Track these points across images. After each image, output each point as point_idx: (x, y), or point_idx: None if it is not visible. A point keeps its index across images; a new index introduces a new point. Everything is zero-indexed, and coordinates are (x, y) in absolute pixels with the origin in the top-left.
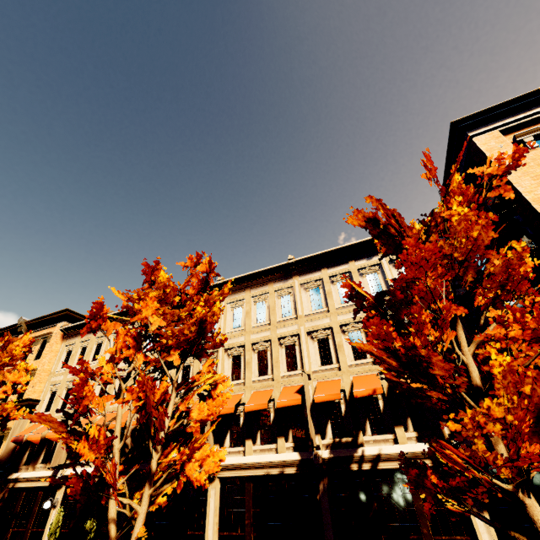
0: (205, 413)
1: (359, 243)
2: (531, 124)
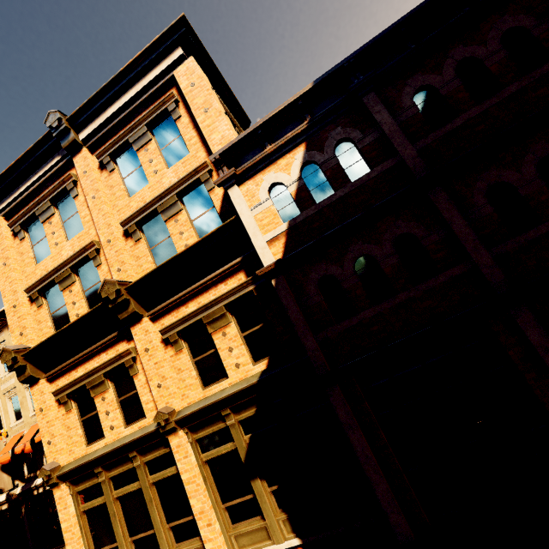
0: None
1: None
2: (26, 204)
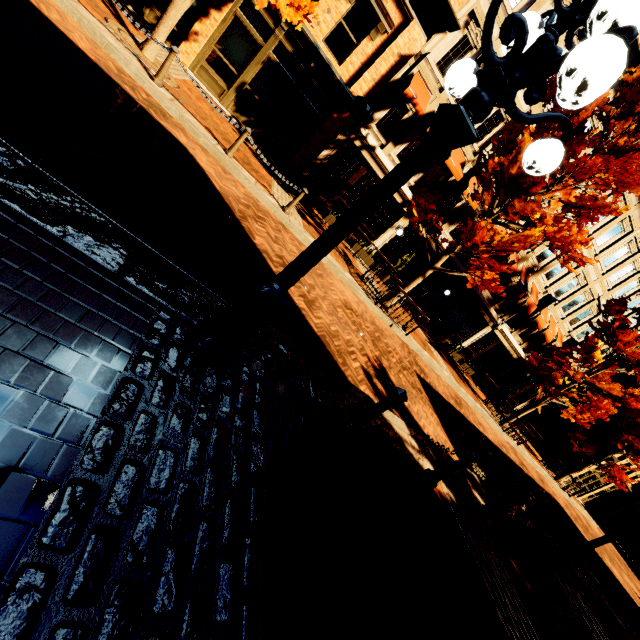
0: None
1: None
2: None
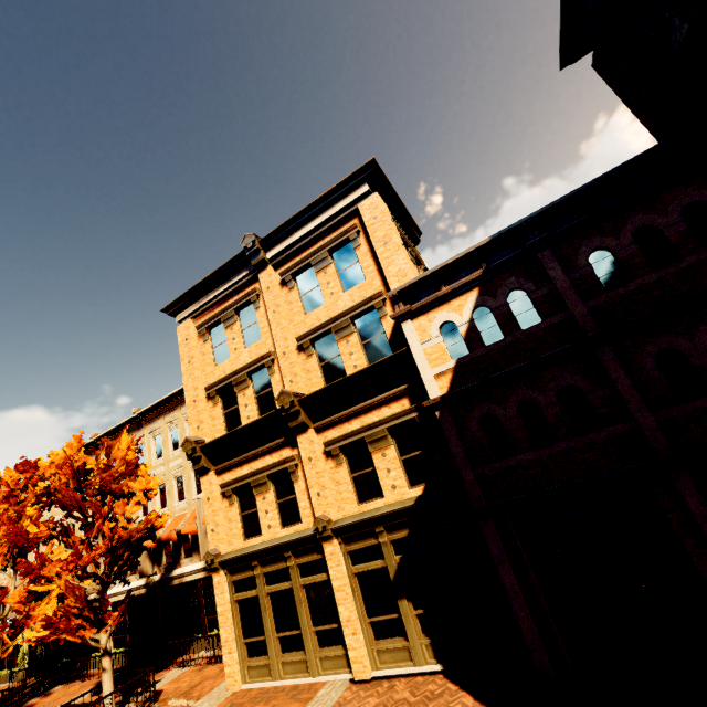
0: (18, 598)
1: (176, 392)
2: (212, 309)
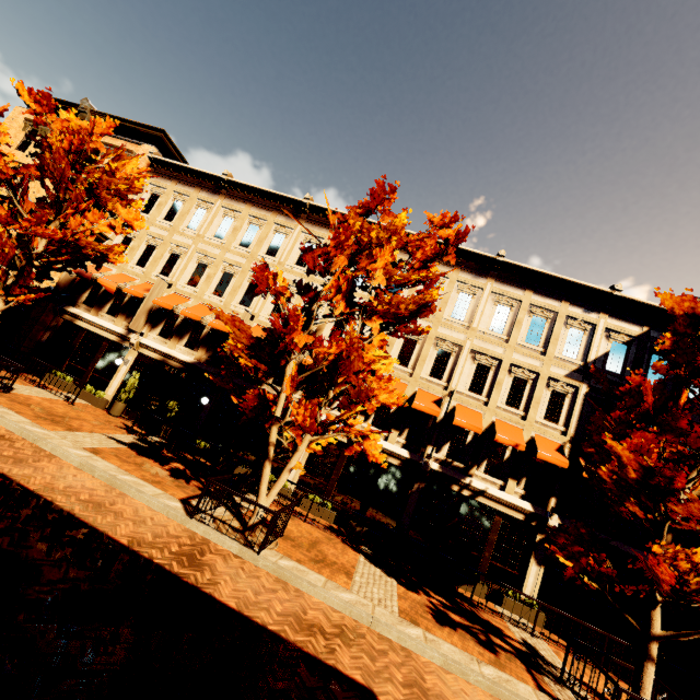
0: (392, 401)
1: (591, 288)
2: None
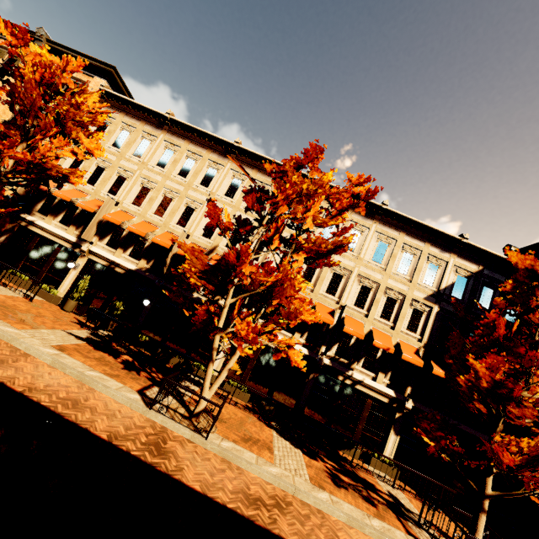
0: (310, 319)
1: (447, 235)
2: None
